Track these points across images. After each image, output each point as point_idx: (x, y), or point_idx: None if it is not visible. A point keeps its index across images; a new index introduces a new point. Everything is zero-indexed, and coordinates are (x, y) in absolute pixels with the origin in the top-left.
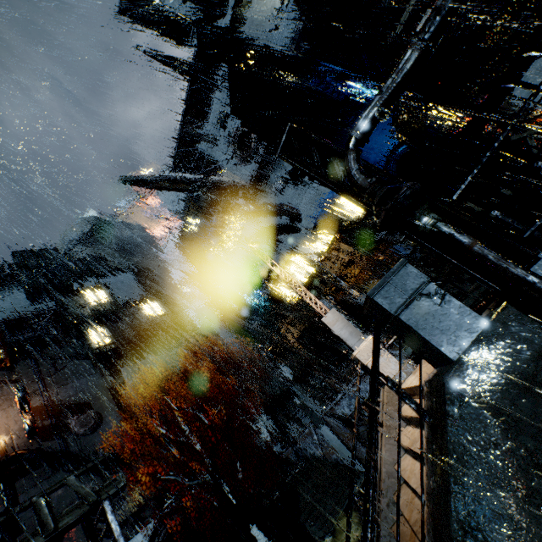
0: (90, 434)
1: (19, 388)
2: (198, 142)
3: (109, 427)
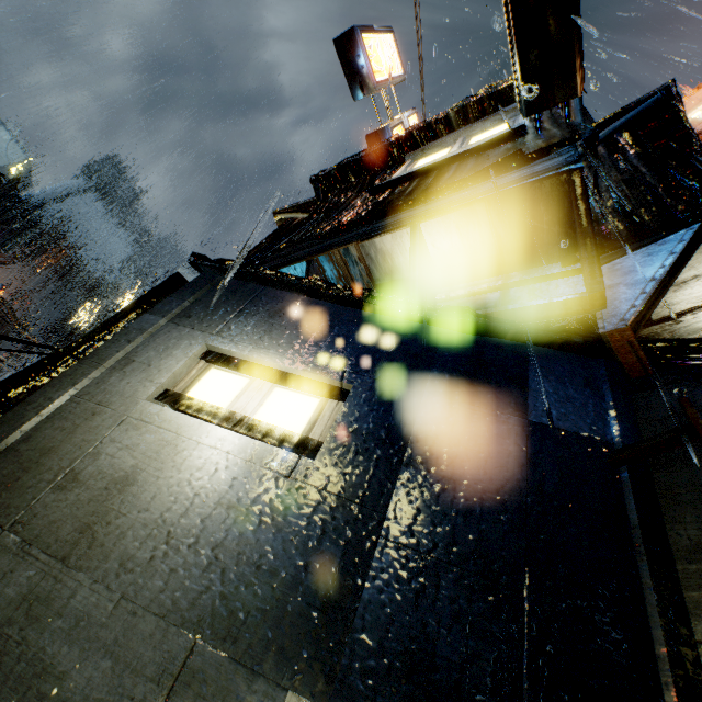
0: None
1: (4, 285)
2: None
3: None
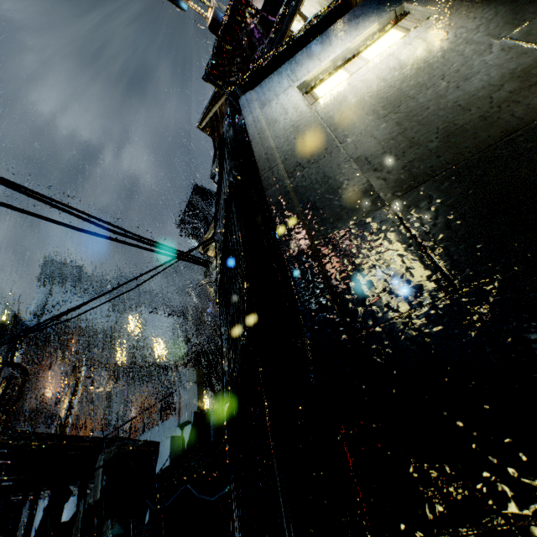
0: (82, 418)
1: (65, 376)
2: None
3: (93, 420)
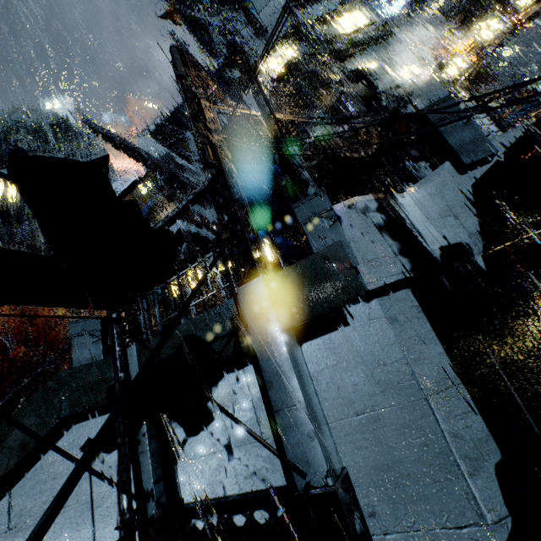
0: None
1: None
2: (187, 128)
3: None
